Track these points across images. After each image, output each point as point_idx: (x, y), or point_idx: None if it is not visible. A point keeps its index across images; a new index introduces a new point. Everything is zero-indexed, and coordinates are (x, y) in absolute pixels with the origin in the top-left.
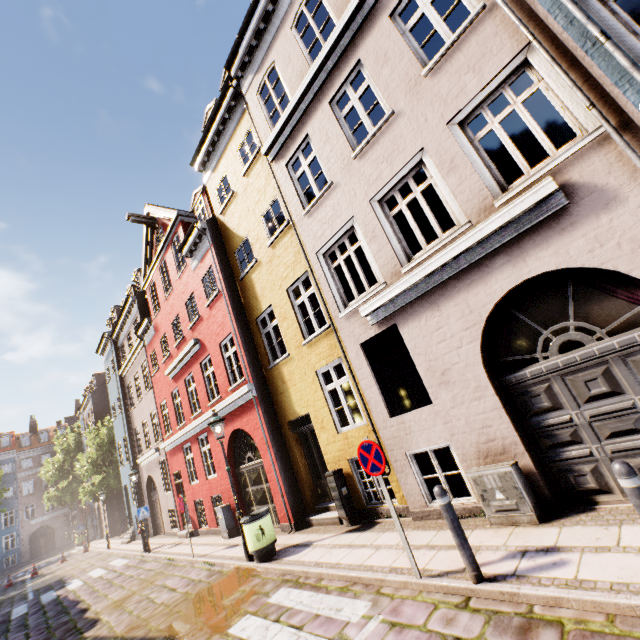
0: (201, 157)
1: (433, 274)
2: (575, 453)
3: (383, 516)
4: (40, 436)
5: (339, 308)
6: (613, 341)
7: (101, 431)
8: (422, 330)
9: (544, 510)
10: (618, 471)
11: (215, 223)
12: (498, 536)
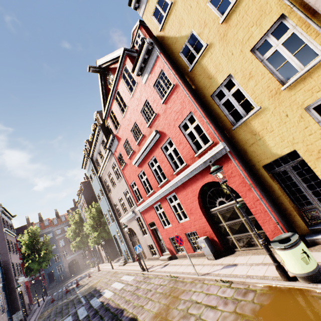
0: None
1: None
2: None
3: None
4: (61, 218)
5: None
6: None
7: (92, 210)
8: None
9: None
10: None
11: (156, 40)
12: None
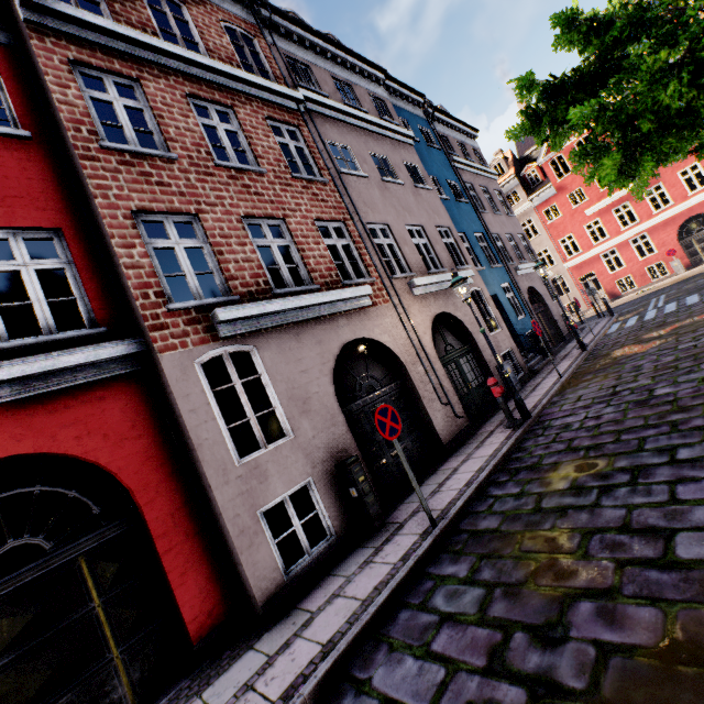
0: None
1: None
2: None
3: None
4: None
5: None
6: None
7: None
8: None
9: None
10: None
11: None
12: None
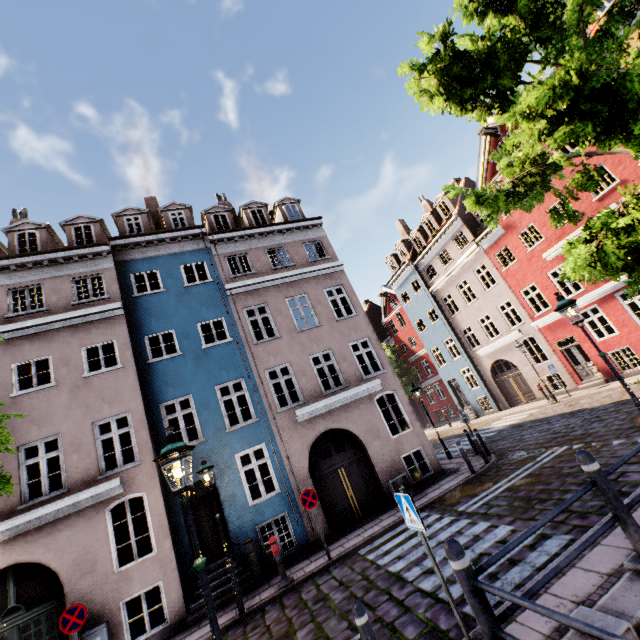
0: None
1: None
2: None
3: None
4: None
5: None
6: None
7: (386, 352)
8: None
9: None
10: None
11: None
12: None
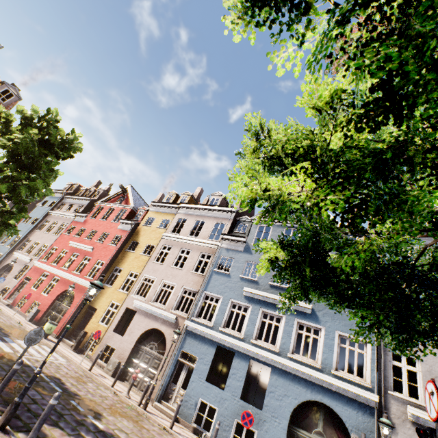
0: (156, 204)
1: (152, 310)
2: (132, 369)
3: (84, 354)
4: None
5: (133, 293)
6: (156, 353)
7: None
8: (139, 319)
9: (115, 376)
10: (123, 364)
11: (138, 225)
12: (102, 372)
